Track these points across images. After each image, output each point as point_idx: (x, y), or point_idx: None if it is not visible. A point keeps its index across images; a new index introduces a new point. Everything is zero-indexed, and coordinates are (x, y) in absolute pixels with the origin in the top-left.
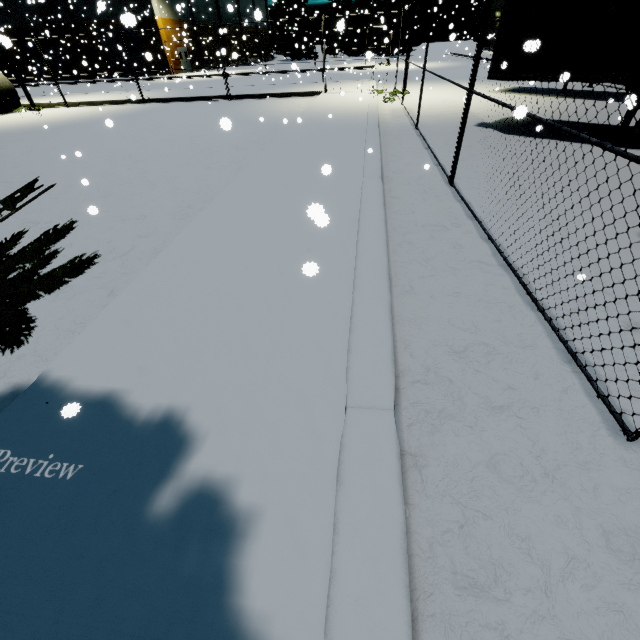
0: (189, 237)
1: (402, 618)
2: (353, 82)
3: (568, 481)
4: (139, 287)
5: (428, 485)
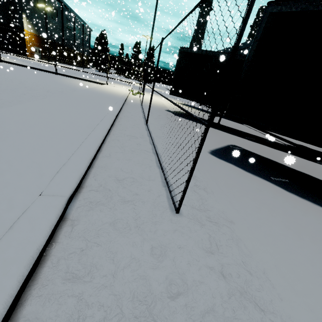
0: None
1: (8, 292)
2: (122, 85)
3: (145, 228)
4: None
5: (74, 233)
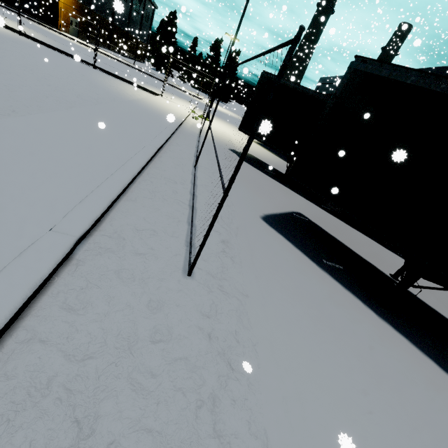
0: None
1: (14, 304)
2: (183, 100)
3: (149, 283)
4: None
5: (77, 272)
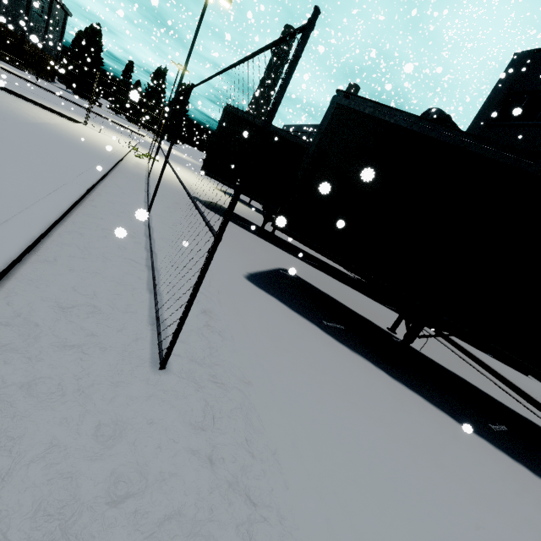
0: None
1: None
2: (118, 133)
3: (94, 394)
4: None
5: None
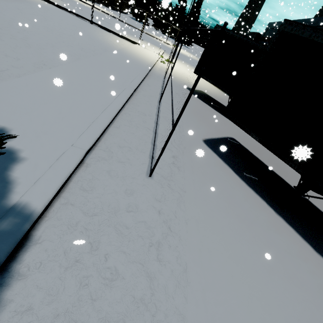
0: (38, 76)
1: (58, 185)
2: (154, 46)
3: (126, 179)
4: (5, 85)
5: (87, 170)
